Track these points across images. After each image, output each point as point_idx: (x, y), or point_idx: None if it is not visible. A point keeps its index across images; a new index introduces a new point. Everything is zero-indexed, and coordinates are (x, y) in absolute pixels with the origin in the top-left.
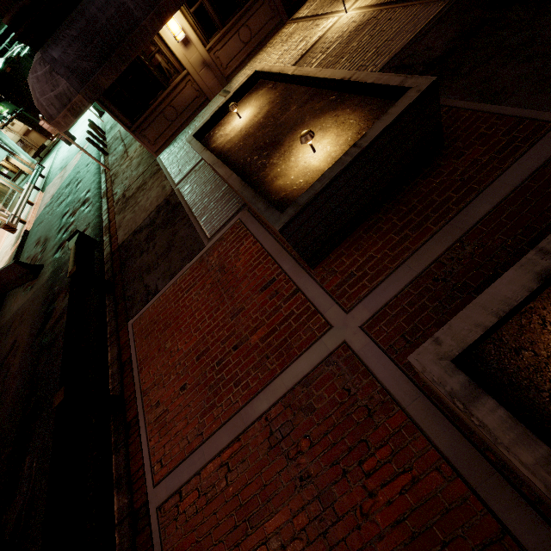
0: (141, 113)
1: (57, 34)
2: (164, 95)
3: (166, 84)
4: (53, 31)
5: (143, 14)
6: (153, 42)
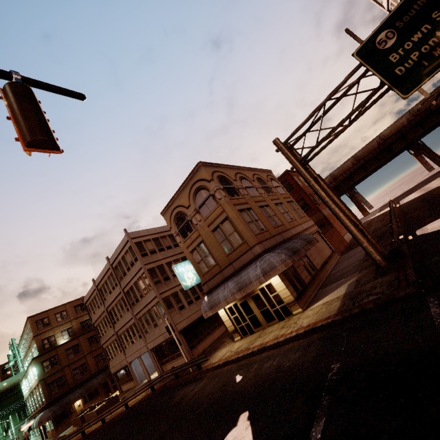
0: (60, 423)
1: (54, 405)
2: (69, 418)
3: (70, 415)
4: (53, 404)
5: (73, 400)
6: (72, 406)
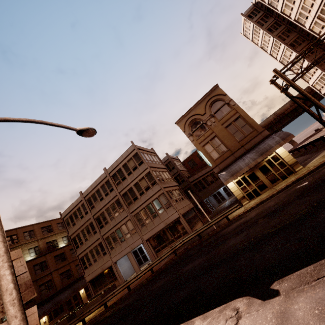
0: None
1: None
2: None
3: None
4: None
5: (42, 314)
6: None
